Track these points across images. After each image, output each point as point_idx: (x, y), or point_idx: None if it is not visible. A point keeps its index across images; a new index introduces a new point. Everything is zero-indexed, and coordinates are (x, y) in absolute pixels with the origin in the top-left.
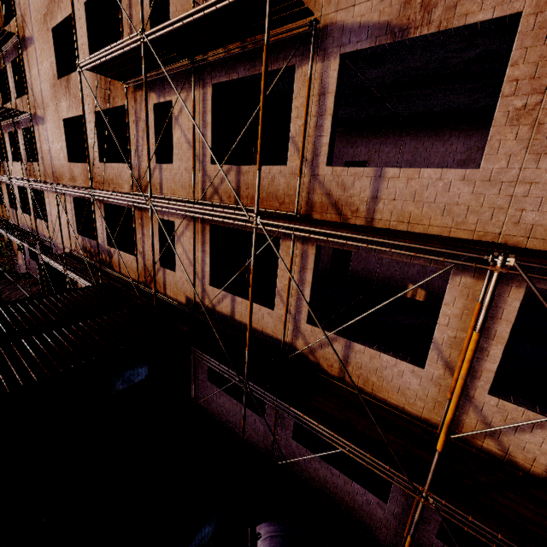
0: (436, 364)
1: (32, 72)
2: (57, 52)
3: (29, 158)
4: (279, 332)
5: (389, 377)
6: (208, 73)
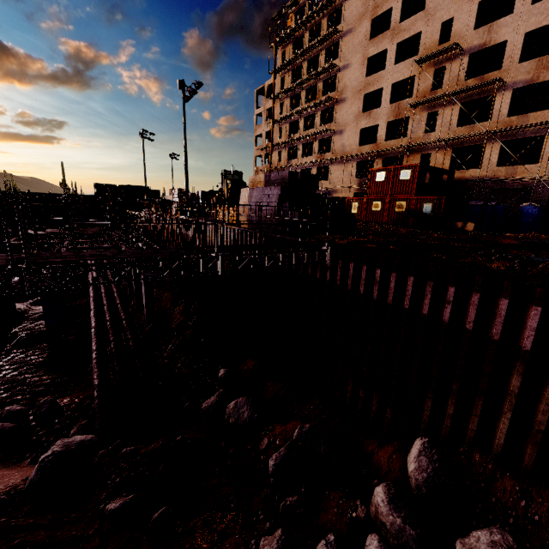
0: (542, 161)
1: (339, 113)
2: (363, 103)
3: (318, 153)
4: (482, 175)
5: (527, 171)
6: (459, 100)
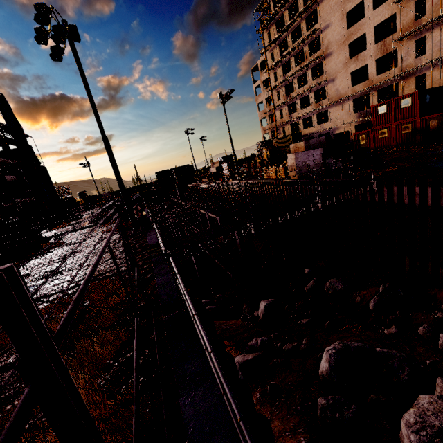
0: None
1: (328, 65)
2: (349, 51)
3: (315, 102)
4: None
5: None
6: None
